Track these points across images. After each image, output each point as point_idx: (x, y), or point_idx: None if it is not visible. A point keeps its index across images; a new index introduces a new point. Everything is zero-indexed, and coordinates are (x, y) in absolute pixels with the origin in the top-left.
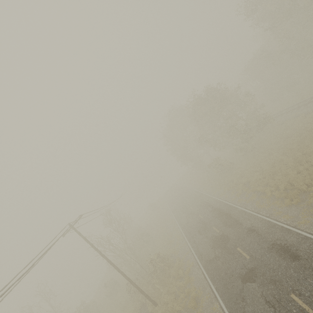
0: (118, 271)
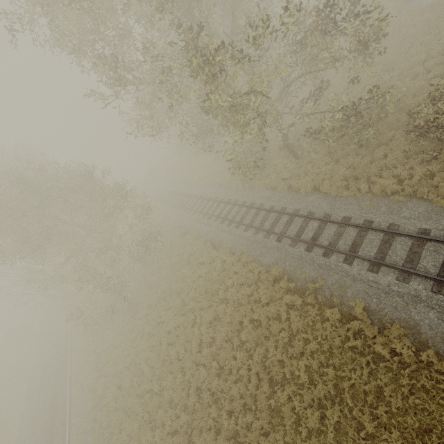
0: None
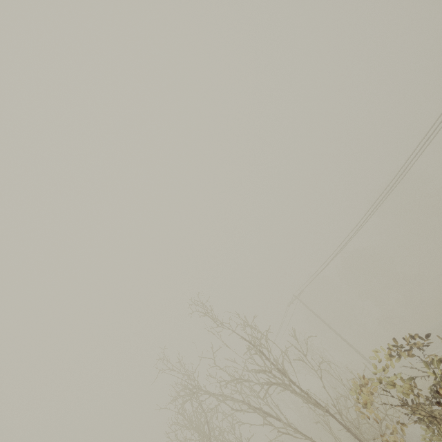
0: (352, 346)
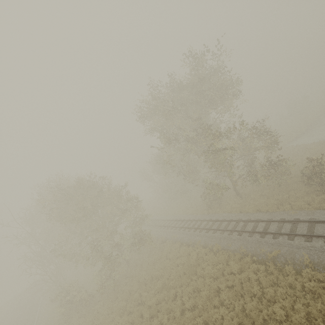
0: None
